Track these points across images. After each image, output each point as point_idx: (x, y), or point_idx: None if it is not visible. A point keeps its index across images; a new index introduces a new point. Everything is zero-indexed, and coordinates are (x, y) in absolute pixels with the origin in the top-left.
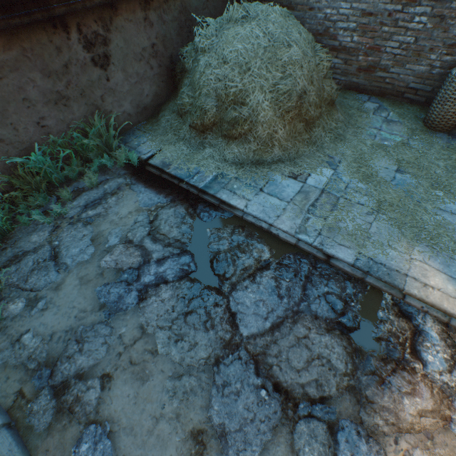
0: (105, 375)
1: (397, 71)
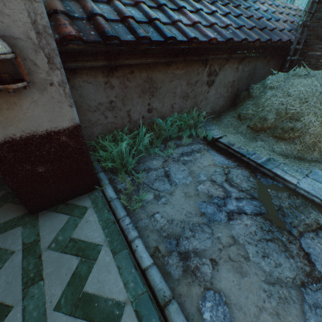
0: (212, 259)
1: None
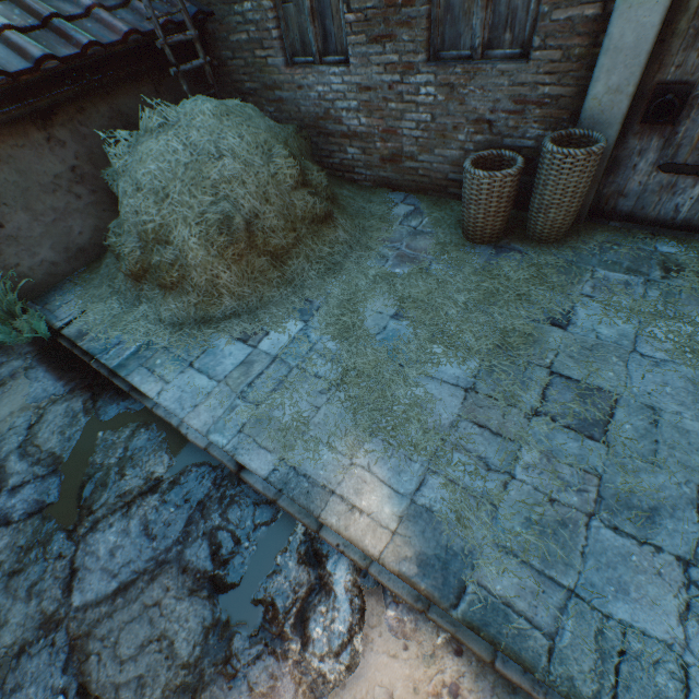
0: None
1: (427, 159)
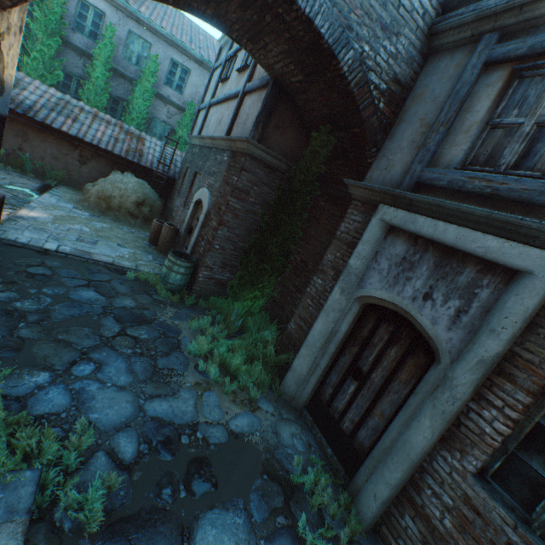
0: None
1: None
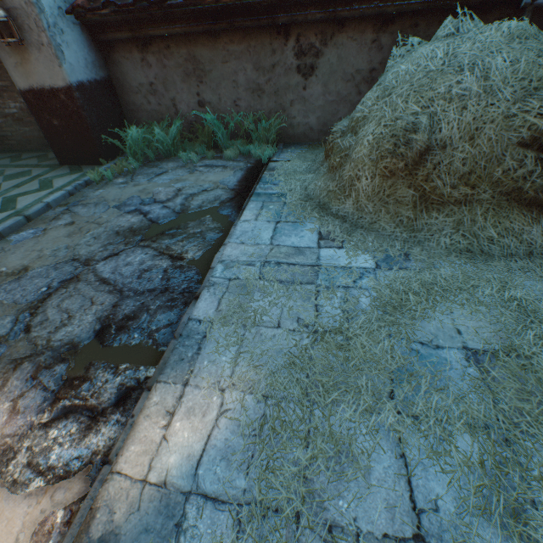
0: (74, 222)
1: None
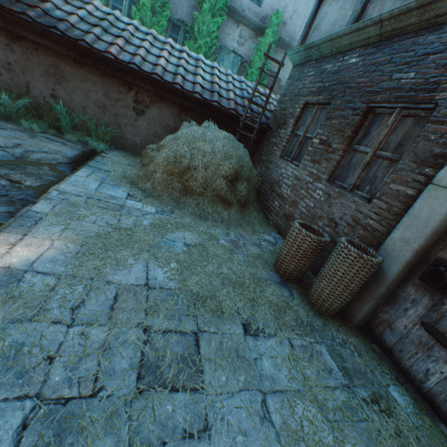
0: None
1: None
